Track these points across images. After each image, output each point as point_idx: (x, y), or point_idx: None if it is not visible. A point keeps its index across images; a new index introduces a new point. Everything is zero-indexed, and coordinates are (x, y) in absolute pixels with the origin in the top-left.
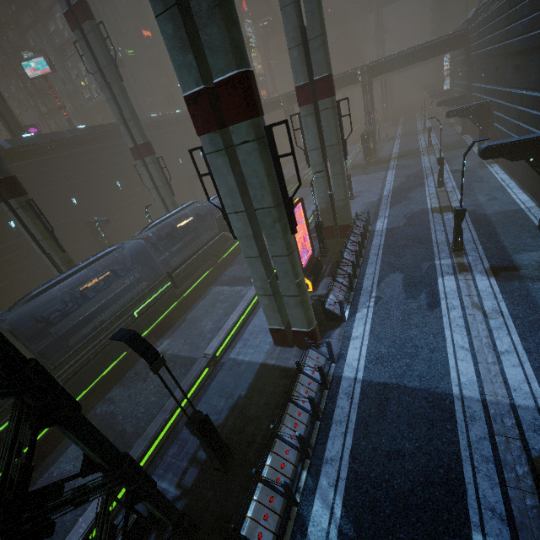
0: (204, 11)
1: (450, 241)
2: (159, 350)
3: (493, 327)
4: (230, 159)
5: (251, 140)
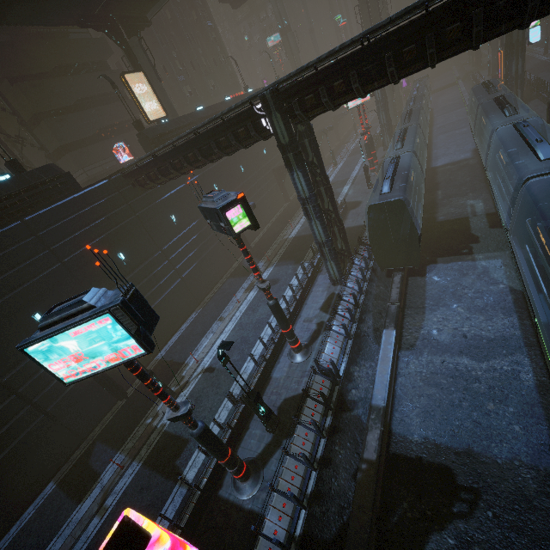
0: None
1: None
2: (437, 127)
3: None
4: None
5: None
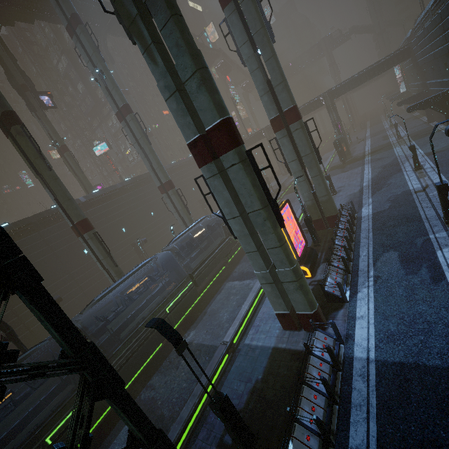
0: (194, 89)
1: (440, 215)
2: (187, 340)
3: None
4: (224, 179)
5: (237, 163)
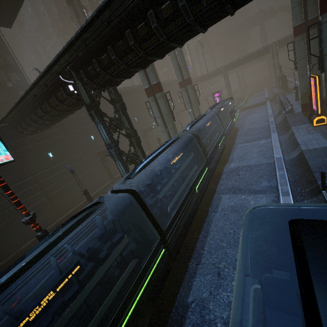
0: None
1: None
2: (231, 167)
3: None
4: None
5: None
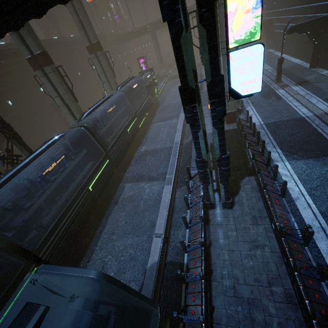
0: None
1: (273, 79)
2: (142, 150)
3: (307, 98)
4: None
5: None
